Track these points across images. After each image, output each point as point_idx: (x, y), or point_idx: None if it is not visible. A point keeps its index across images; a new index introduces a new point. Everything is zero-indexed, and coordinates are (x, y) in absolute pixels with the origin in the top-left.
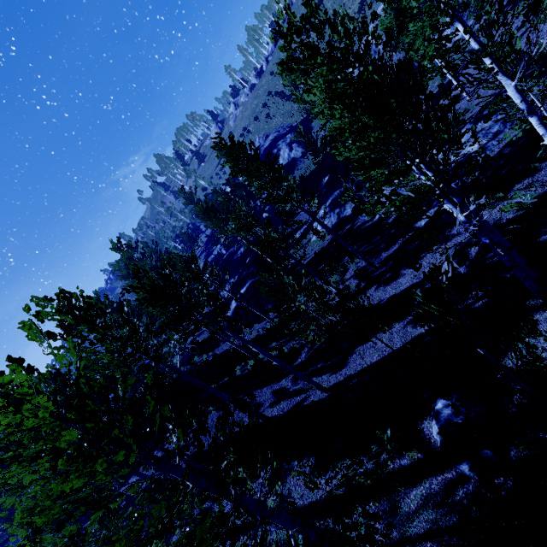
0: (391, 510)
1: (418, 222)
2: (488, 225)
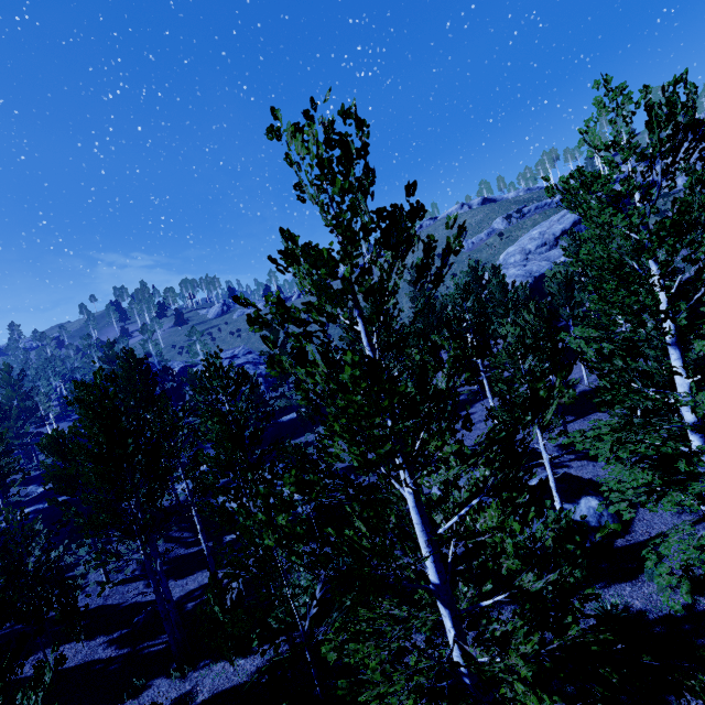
0: None
1: (228, 536)
2: (160, 572)
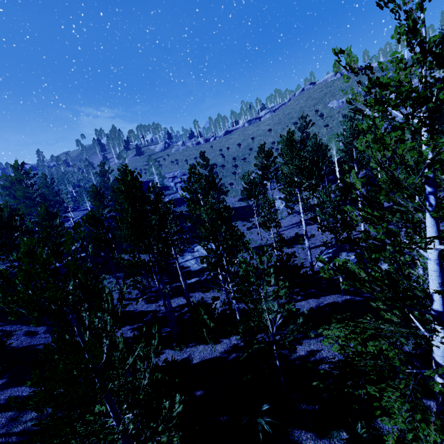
0: (15, 418)
1: (188, 280)
2: (167, 295)
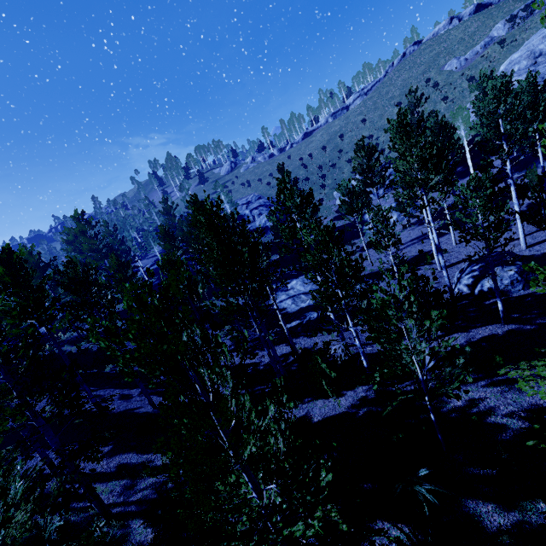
0: (130, 486)
1: (288, 324)
2: (270, 343)
